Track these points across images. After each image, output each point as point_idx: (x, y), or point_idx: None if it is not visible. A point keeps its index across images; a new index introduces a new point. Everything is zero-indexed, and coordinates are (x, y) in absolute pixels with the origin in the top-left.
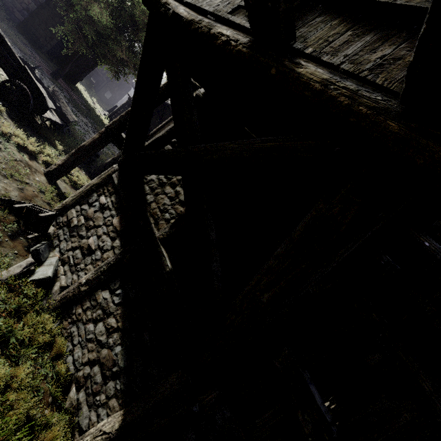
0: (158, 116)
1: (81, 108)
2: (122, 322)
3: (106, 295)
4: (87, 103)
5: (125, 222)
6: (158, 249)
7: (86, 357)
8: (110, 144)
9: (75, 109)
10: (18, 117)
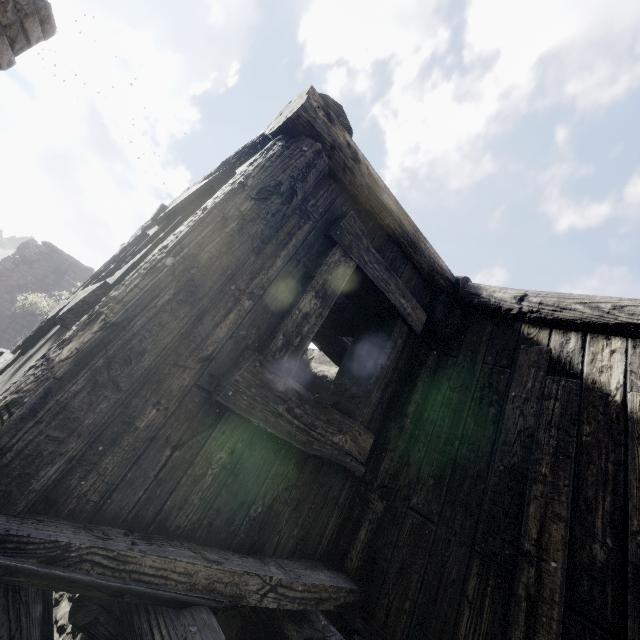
0: None
1: None
2: None
3: None
4: None
5: None
6: None
7: None
8: None
9: None
10: None
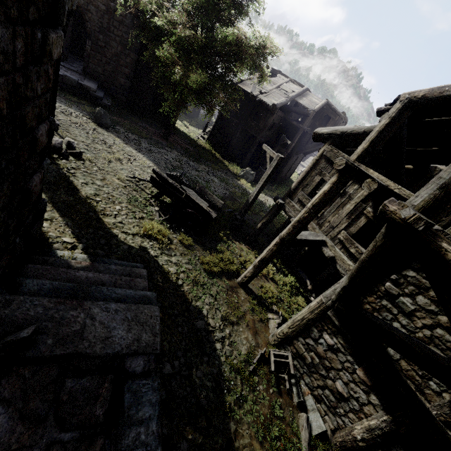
0: (252, 117)
1: (194, 155)
2: None
3: None
4: (188, 138)
5: (373, 377)
6: (446, 434)
7: None
8: (225, 174)
9: (193, 162)
10: (197, 235)
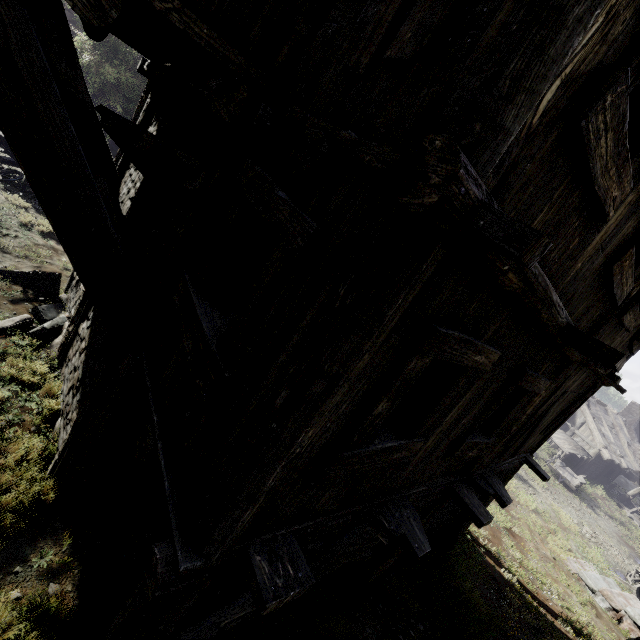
0: None
1: None
2: (88, 340)
3: (84, 325)
4: None
5: None
6: None
7: (68, 388)
8: None
9: None
10: None
